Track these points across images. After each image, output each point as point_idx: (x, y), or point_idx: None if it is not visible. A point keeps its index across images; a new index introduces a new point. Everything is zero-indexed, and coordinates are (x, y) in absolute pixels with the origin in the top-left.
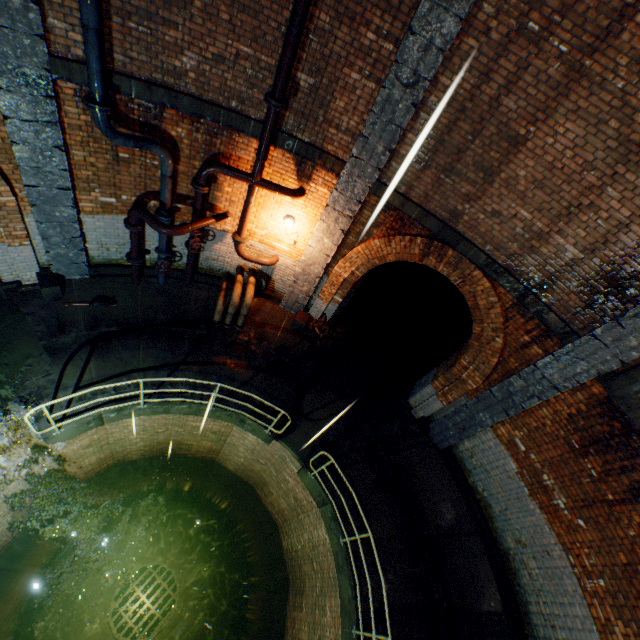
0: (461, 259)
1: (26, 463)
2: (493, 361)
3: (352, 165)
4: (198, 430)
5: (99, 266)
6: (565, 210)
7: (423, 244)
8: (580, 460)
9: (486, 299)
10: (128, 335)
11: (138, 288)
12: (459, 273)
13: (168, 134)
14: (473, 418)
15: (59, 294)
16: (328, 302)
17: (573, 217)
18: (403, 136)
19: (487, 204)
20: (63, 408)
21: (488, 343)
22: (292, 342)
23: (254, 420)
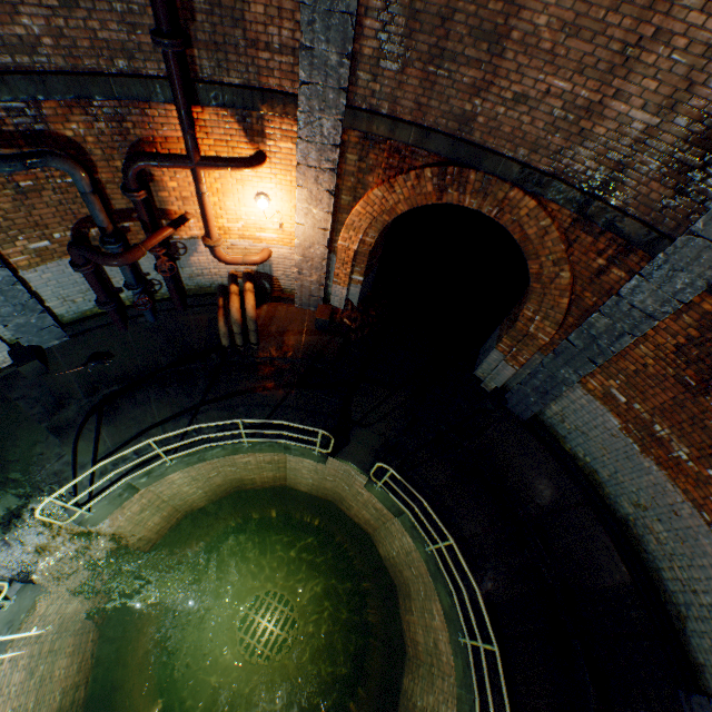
0: (489, 181)
1: (80, 547)
2: (563, 303)
3: (307, 97)
4: (251, 465)
5: (74, 323)
6: (619, 57)
7: (435, 176)
8: (700, 399)
9: (535, 225)
10: (134, 390)
11: (128, 334)
12: (492, 201)
13: (63, 137)
14: (554, 377)
15: (42, 368)
16: (347, 285)
17: (634, 64)
18: (359, 27)
19: (504, 89)
20: (87, 488)
21: (552, 282)
22: (321, 344)
23: (298, 445)
